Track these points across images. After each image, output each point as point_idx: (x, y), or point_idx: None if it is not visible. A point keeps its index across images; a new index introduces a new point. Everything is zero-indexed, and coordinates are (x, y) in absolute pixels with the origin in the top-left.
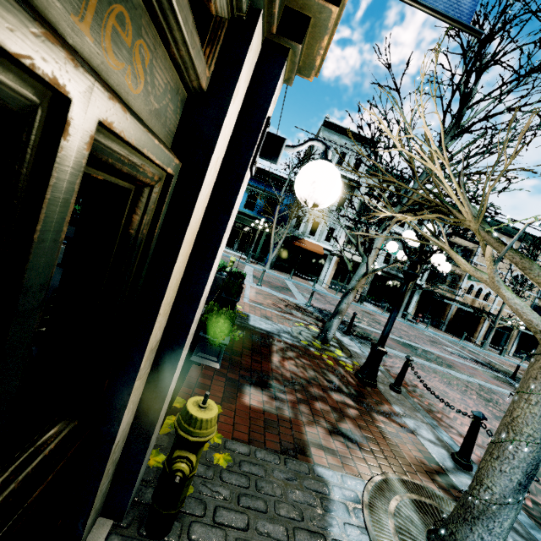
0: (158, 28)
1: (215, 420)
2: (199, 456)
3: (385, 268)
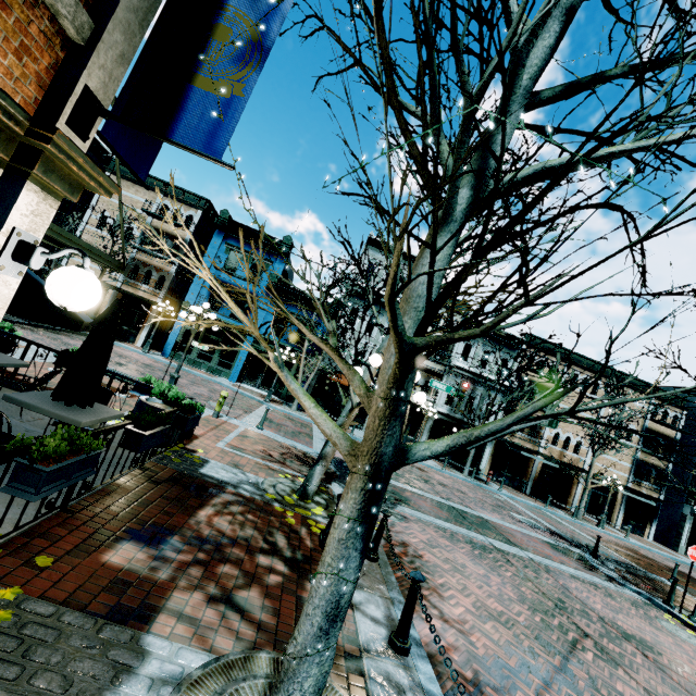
0: None
1: None
2: None
3: (448, 410)
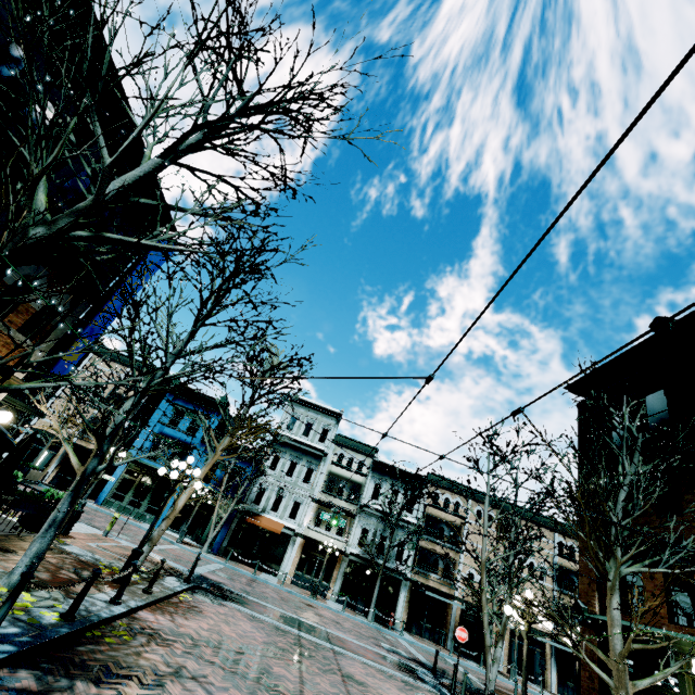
0: None
1: None
2: None
3: (361, 551)
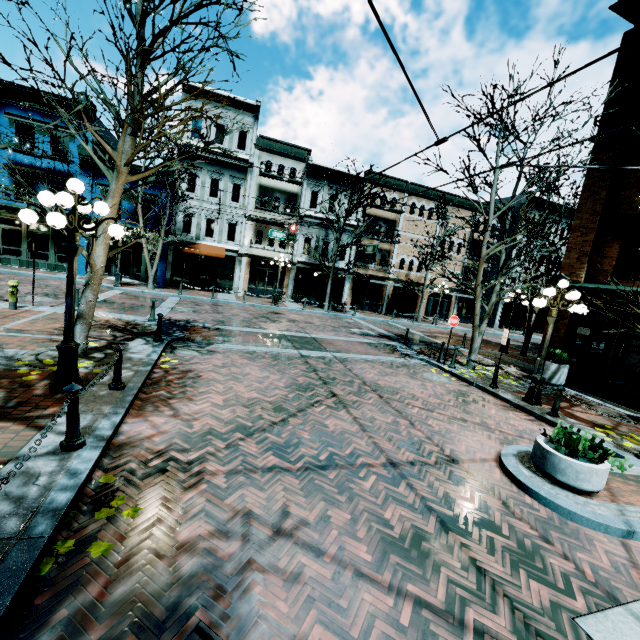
0: None
1: None
2: None
3: (307, 259)
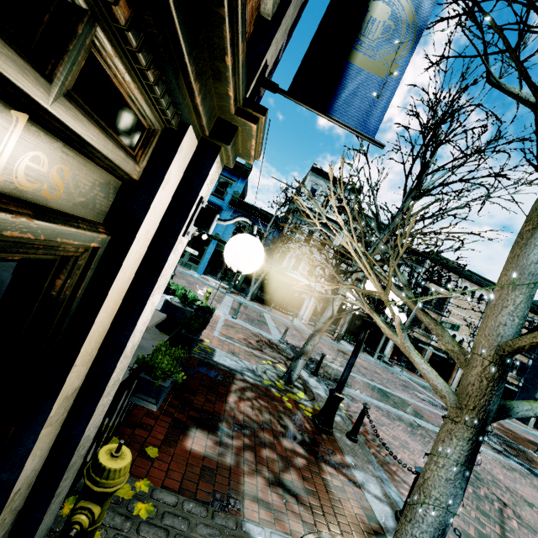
0: (80, 152)
1: (125, 470)
2: (104, 508)
3: None
